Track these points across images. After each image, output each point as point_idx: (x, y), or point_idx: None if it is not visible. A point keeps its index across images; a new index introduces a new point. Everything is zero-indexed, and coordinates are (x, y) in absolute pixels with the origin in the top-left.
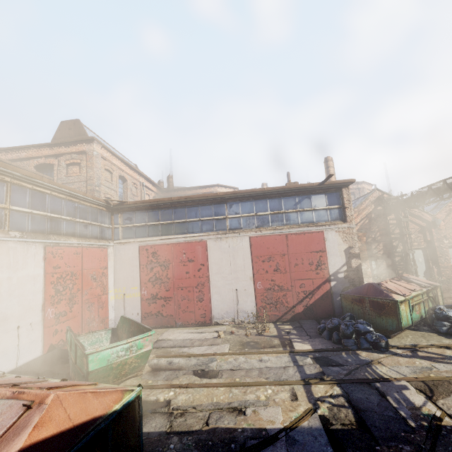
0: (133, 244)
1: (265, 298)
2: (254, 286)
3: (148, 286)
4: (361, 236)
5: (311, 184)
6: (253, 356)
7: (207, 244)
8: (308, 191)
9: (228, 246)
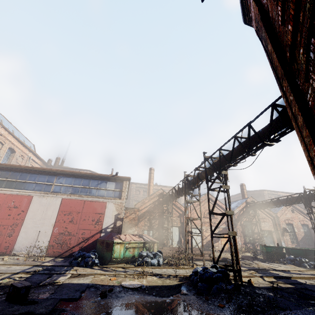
0: None
1: (56, 239)
2: (53, 230)
3: None
4: (136, 211)
5: (107, 175)
6: (7, 265)
7: (33, 198)
8: (106, 178)
9: (46, 202)
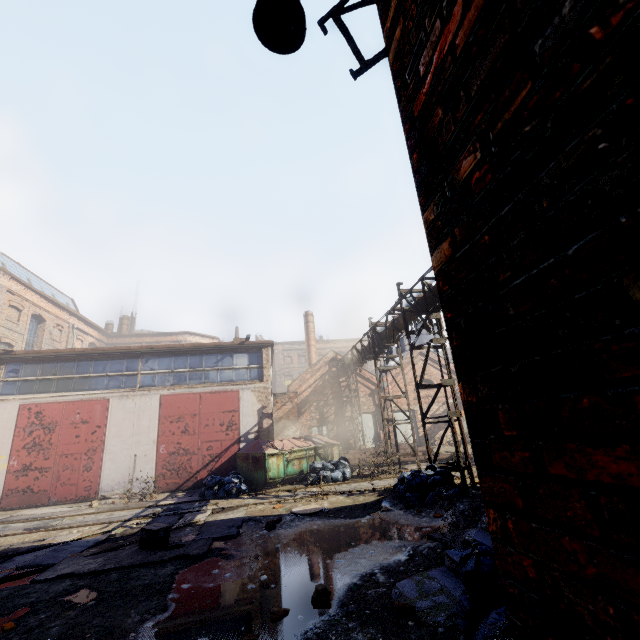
0: (13, 401)
1: (167, 464)
2: (157, 450)
3: (21, 454)
4: (293, 398)
5: (231, 343)
6: (106, 513)
7: (109, 402)
8: (231, 349)
9: (134, 405)
